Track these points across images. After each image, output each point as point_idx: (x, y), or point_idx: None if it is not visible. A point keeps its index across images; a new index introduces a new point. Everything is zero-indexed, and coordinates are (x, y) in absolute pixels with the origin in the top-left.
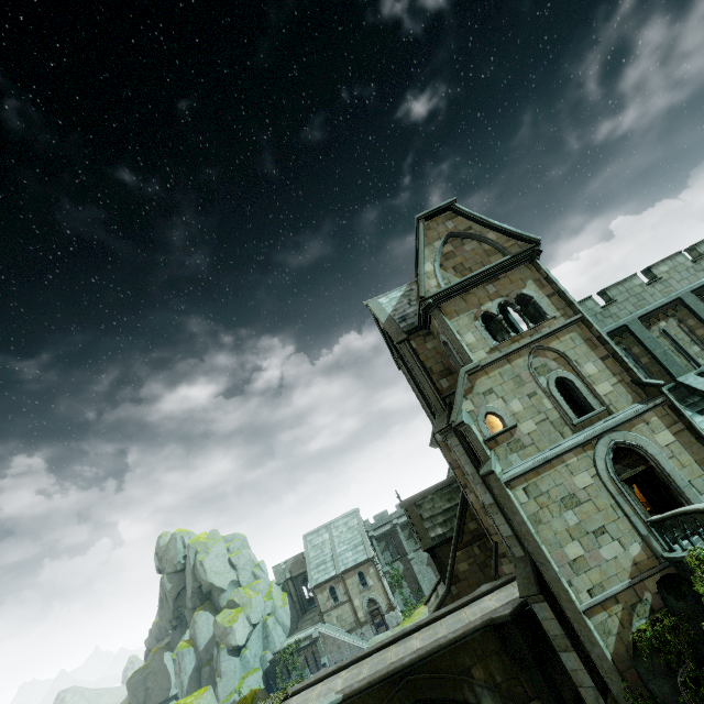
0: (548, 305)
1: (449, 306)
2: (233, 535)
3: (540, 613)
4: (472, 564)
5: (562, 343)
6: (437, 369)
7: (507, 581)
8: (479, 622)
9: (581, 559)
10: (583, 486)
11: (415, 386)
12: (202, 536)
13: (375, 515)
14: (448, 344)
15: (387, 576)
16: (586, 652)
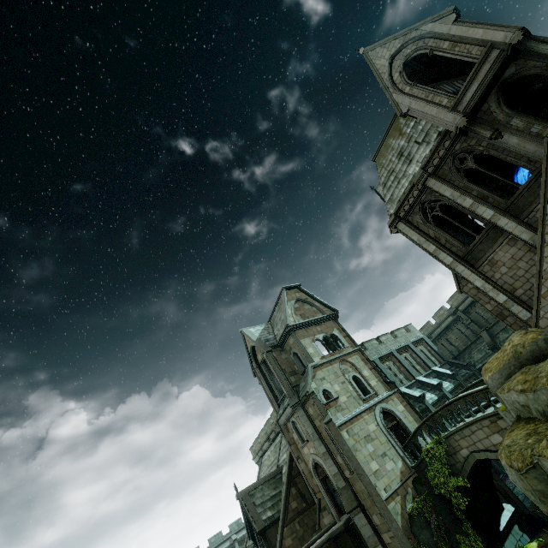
0: (344, 341)
1: (299, 332)
2: None
3: (359, 522)
4: (295, 539)
5: (353, 359)
6: (288, 370)
7: (329, 527)
8: (324, 537)
9: (378, 470)
10: (373, 430)
11: (267, 386)
12: None
13: None
14: (298, 354)
15: None
16: (385, 547)
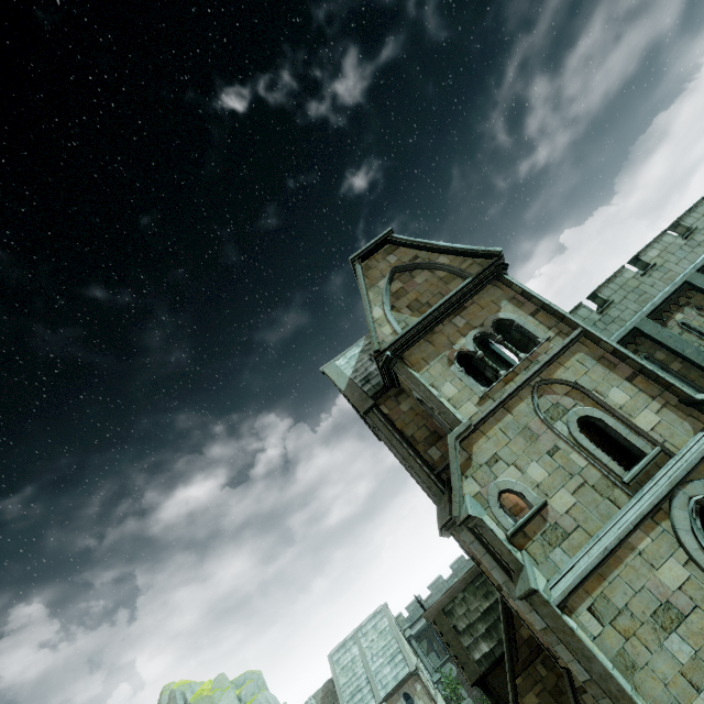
0: (535, 325)
1: (413, 354)
2: (244, 675)
3: None
4: (541, 694)
5: (569, 370)
6: (420, 435)
7: None
8: None
9: None
10: (677, 585)
11: (402, 459)
12: (206, 687)
13: (408, 605)
14: (425, 403)
15: (440, 688)
16: None
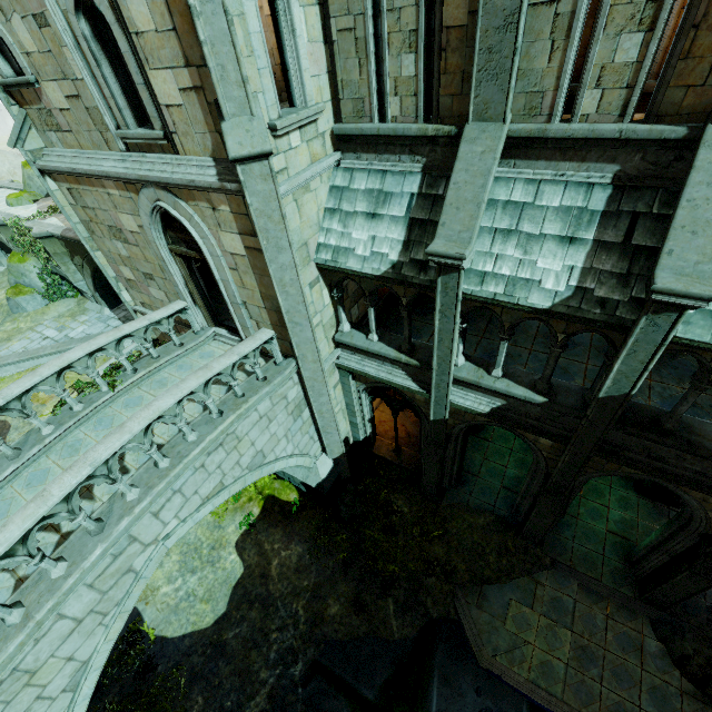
0: None
1: None
2: None
3: None
4: None
5: None
6: None
7: None
8: None
9: (134, 283)
10: (130, 229)
11: None
12: None
13: None
14: None
15: None
16: None
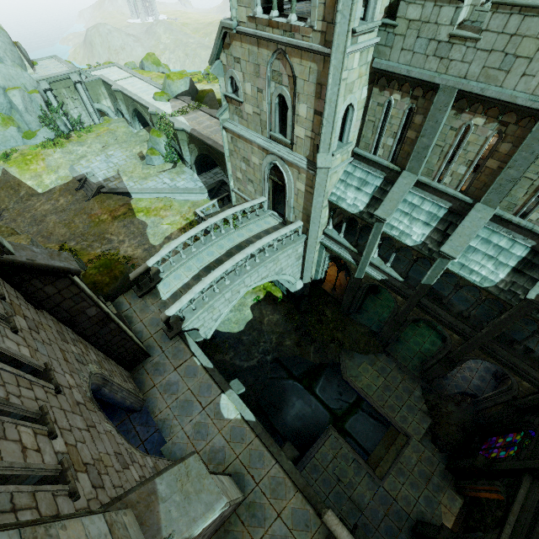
0: (319, 1)
1: None
2: None
3: None
4: None
5: (300, 67)
6: None
7: None
8: None
9: (240, 180)
10: (254, 162)
11: None
12: None
13: None
14: None
15: None
16: None
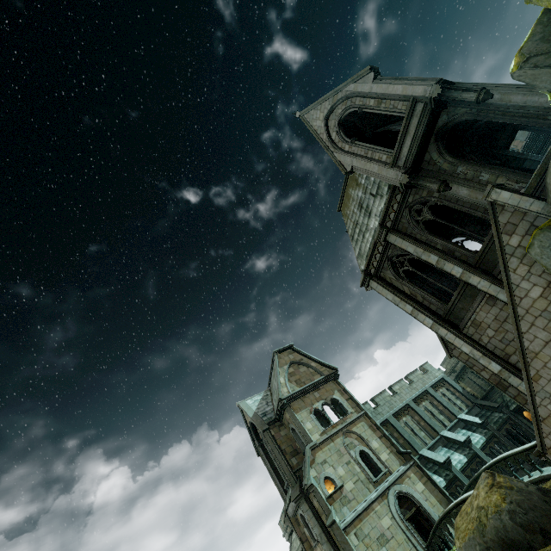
0: (347, 405)
1: (295, 404)
2: None
3: None
4: None
5: (358, 428)
6: (288, 450)
7: None
8: None
9: None
10: (387, 527)
11: (271, 468)
12: None
13: None
14: (296, 430)
15: None
16: None
